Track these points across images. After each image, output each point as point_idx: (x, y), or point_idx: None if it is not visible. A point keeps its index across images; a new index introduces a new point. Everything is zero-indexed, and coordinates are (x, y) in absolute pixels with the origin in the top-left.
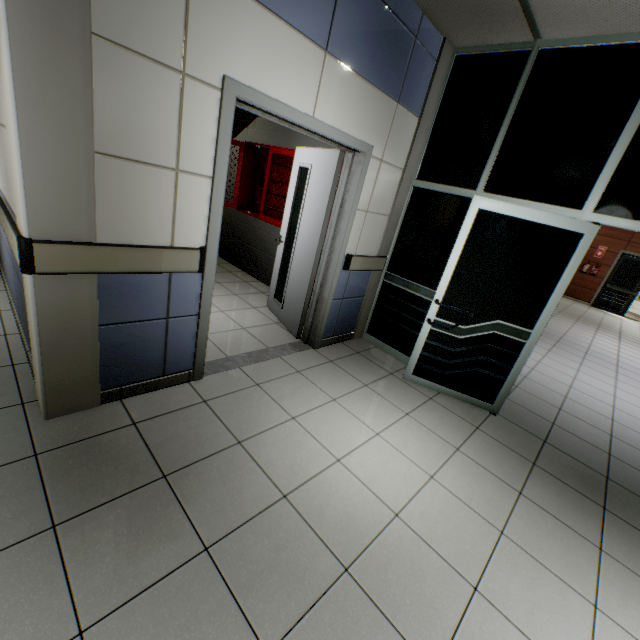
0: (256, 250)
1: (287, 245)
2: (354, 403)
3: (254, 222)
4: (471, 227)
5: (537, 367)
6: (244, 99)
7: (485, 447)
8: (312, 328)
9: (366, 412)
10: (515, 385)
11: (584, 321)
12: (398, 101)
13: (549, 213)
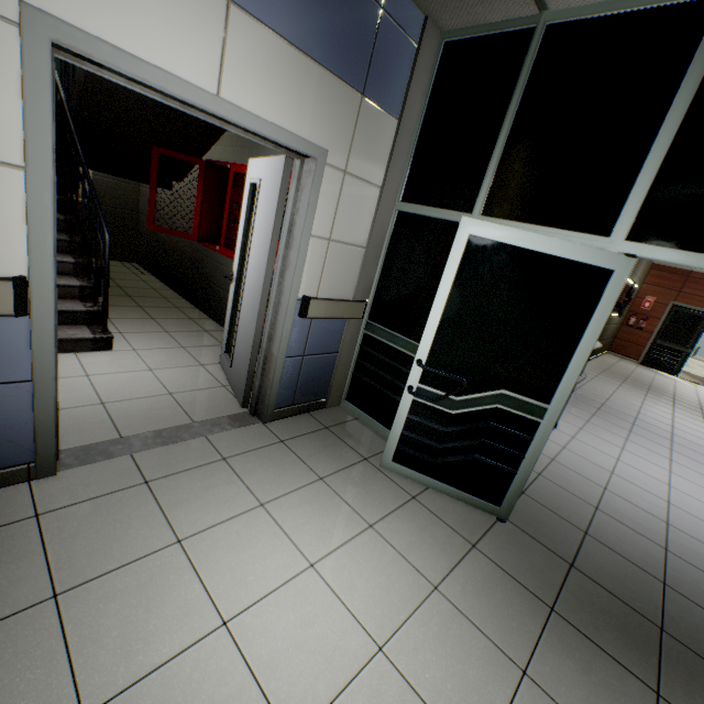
0: (223, 292)
1: (239, 284)
2: (292, 510)
3: (221, 258)
4: (461, 260)
5: (570, 445)
6: (70, 46)
7: (480, 581)
8: (261, 395)
9: (306, 525)
10: (538, 472)
11: (632, 382)
12: (363, 93)
13: (565, 241)
